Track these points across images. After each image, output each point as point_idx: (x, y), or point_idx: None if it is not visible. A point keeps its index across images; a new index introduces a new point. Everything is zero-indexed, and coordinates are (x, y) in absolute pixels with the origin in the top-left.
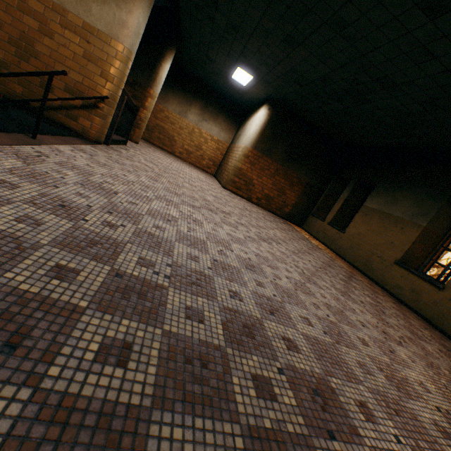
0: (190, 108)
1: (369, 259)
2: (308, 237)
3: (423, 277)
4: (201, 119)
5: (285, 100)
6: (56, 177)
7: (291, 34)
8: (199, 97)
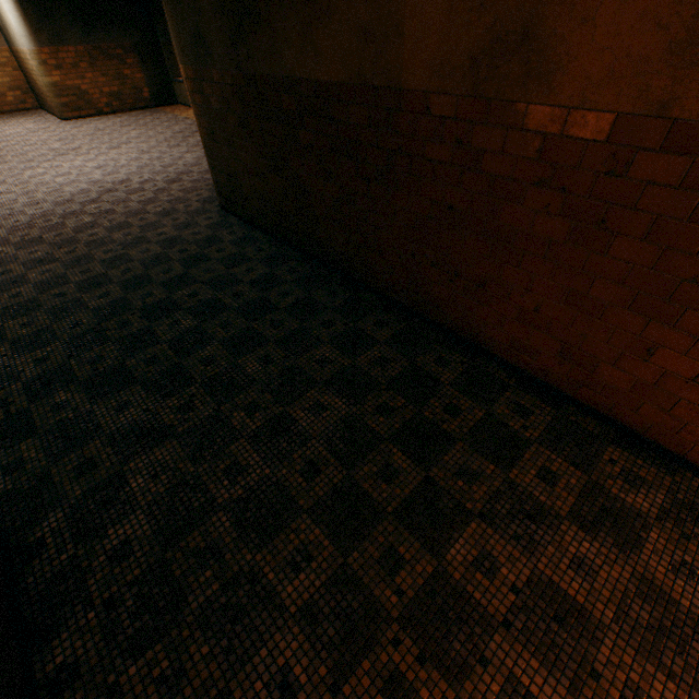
0: None
1: None
2: (181, 113)
3: None
4: None
5: None
6: None
7: None
8: None
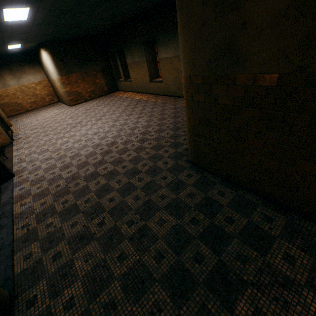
0: (5, 79)
1: (144, 86)
2: (122, 95)
3: (157, 82)
4: (17, 79)
5: (48, 40)
6: (34, 158)
7: (22, 32)
8: (1, 68)
